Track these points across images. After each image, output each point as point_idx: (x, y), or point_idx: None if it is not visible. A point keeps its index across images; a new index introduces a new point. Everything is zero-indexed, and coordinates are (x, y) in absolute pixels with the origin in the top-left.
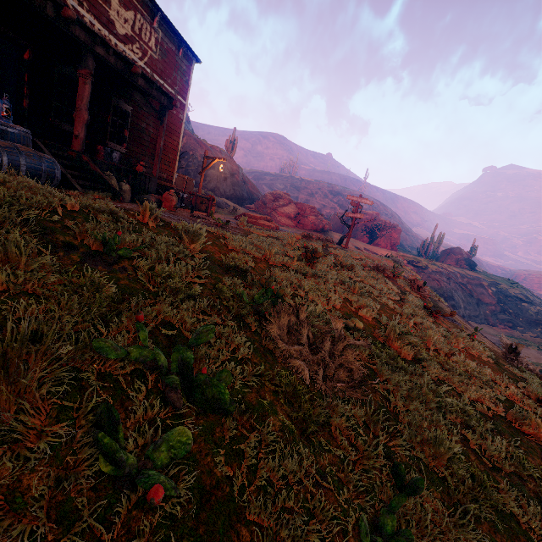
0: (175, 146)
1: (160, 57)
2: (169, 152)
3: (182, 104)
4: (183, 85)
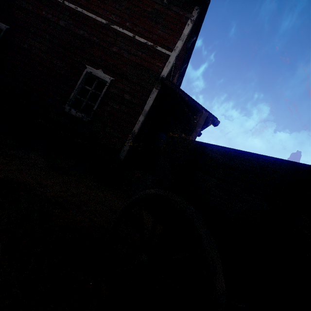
0: None
1: None
2: None
3: None
4: None
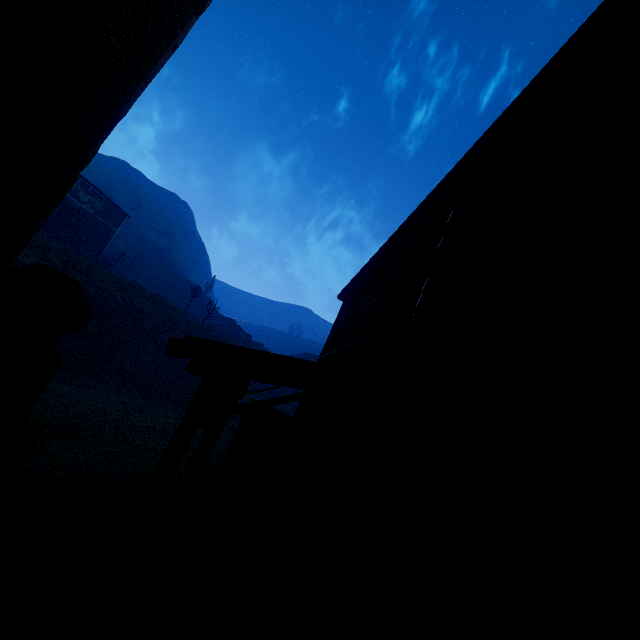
0: (104, 246)
1: (103, 211)
2: (99, 246)
3: (114, 230)
4: (117, 223)
